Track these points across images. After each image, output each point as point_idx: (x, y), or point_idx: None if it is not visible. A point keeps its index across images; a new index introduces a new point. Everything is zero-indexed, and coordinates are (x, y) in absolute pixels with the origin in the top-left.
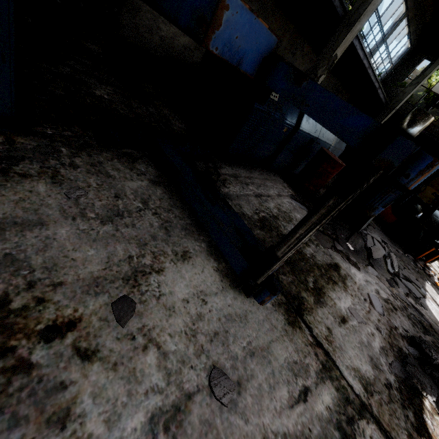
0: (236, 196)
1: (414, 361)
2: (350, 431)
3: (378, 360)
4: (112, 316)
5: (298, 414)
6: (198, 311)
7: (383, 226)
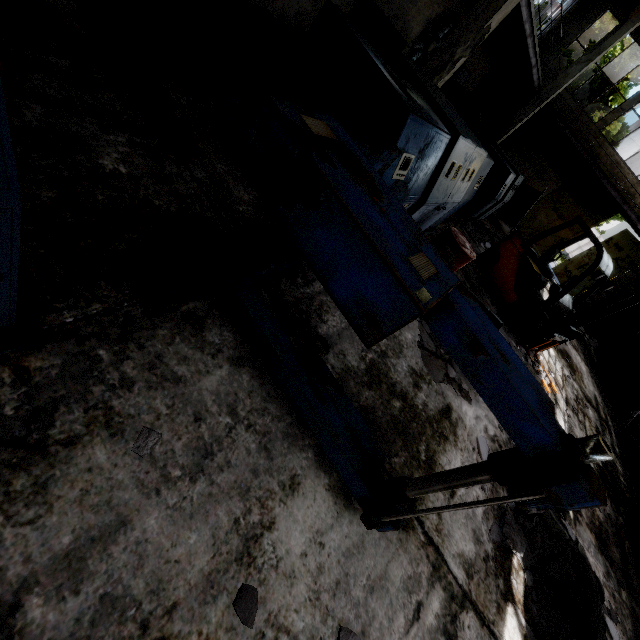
0: (338, 335)
1: (511, 519)
2: (453, 630)
3: (480, 531)
4: (237, 620)
5: (412, 637)
6: (318, 562)
7: (499, 305)
